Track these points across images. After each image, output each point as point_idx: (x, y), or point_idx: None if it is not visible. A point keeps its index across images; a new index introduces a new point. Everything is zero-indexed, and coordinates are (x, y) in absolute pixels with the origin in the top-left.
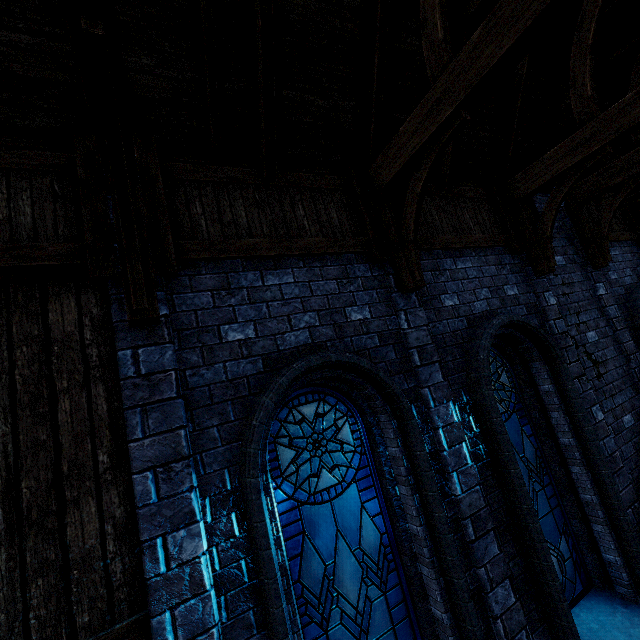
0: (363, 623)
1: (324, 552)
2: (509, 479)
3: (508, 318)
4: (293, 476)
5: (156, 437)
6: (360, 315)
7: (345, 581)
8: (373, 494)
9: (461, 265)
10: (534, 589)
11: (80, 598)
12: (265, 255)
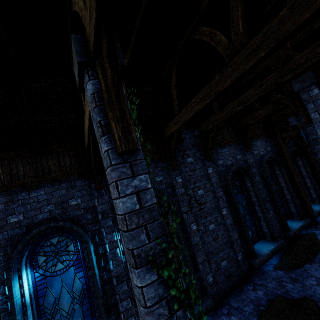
0: (70, 317)
1: (55, 293)
2: None
3: None
4: (44, 267)
5: None
6: (76, 202)
7: (64, 303)
8: (81, 269)
9: None
10: None
11: None
12: (30, 185)
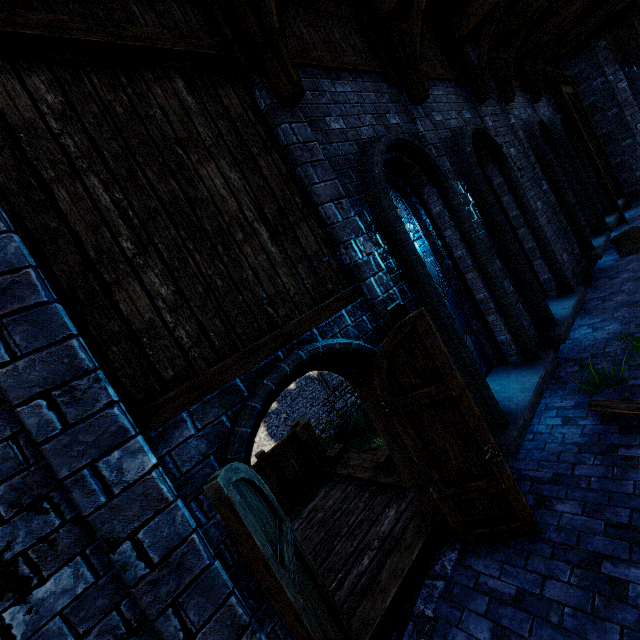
0: None
1: None
2: (497, 225)
3: (475, 126)
4: None
5: (325, 183)
6: (395, 121)
7: None
8: (426, 248)
9: (436, 92)
10: (518, 287)
11: (323, 276)
12: (331, 66)
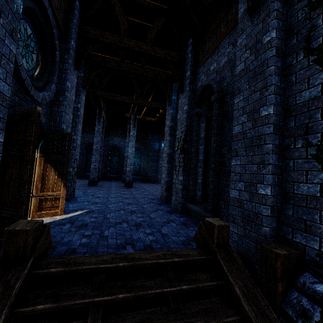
0: None
1: None
2: None
3: None
4: None
5: None
6: None
7: None
8: None
9: None
10: None
11: None
12: None
